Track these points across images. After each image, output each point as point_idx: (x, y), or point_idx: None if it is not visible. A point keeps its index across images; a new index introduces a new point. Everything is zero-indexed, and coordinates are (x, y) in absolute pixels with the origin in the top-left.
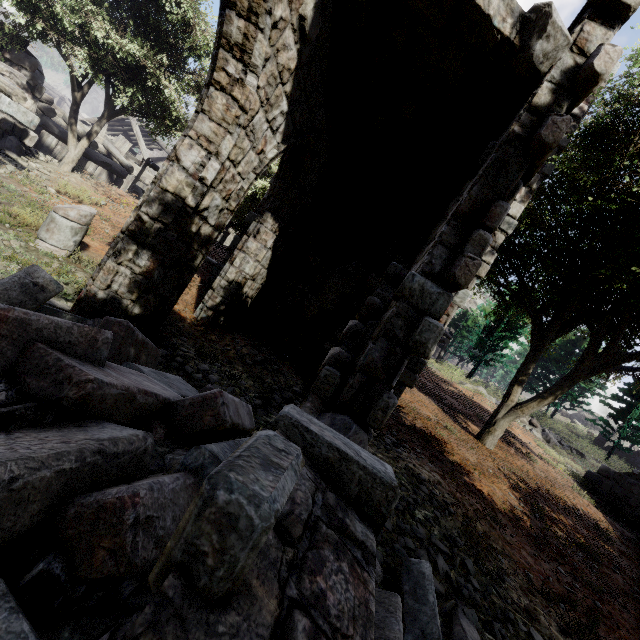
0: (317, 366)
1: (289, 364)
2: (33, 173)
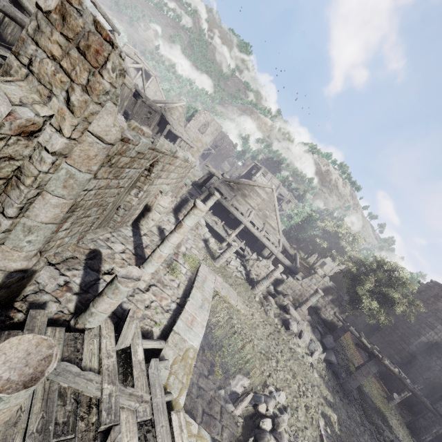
0: (414, 410)
1: (408, 409)
2: (343, 342)
